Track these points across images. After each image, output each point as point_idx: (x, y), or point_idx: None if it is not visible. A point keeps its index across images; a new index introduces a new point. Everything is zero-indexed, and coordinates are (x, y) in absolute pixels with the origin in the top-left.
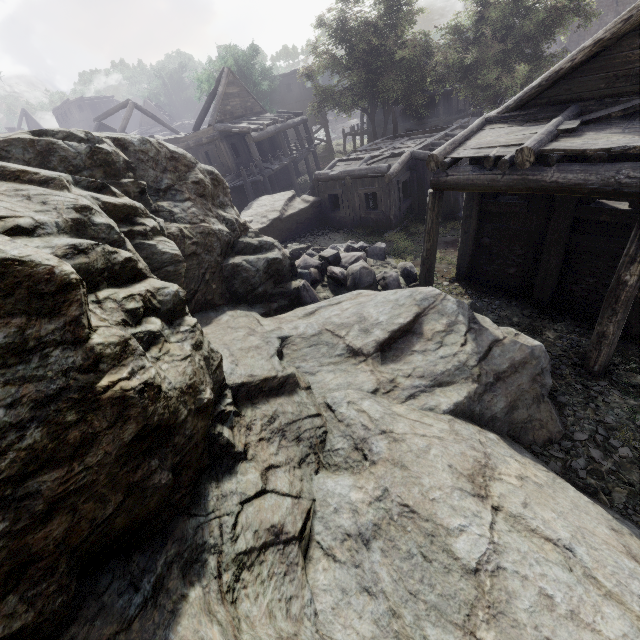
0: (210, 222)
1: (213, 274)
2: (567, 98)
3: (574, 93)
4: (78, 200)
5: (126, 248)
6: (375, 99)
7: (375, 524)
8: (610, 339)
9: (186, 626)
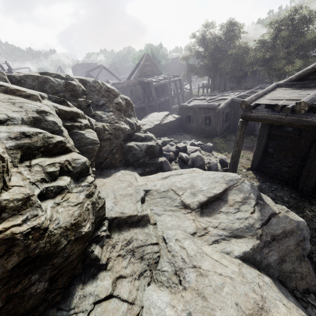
0: (120, 123)
1: (117, 150)
2: None
3: None
4: (41, 107)
5: (62, 135)
6: (216, 72)
7: None
8: None
9: None
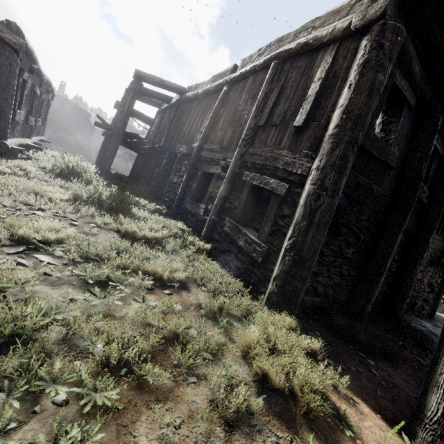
0: None
1: None
2: None
3: None
4: None
5: None
6: None
7: None
8: None
9: None
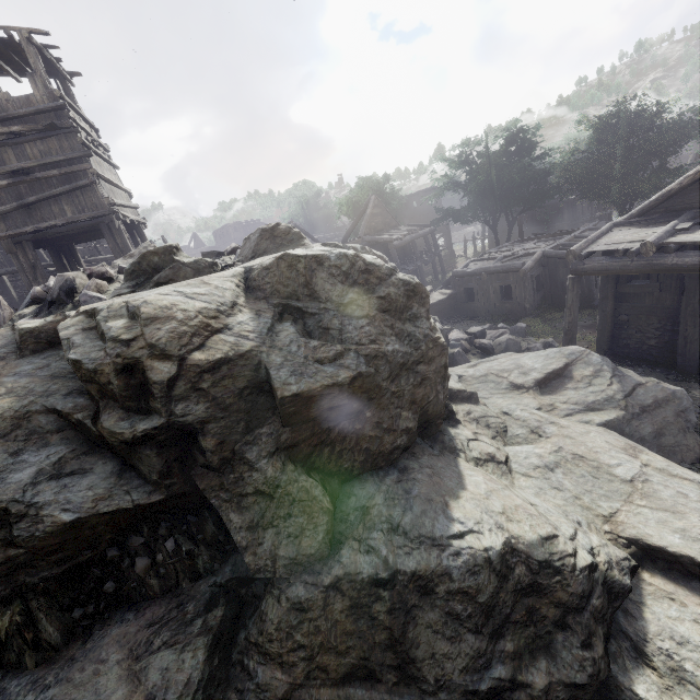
0: None
1: None
2: (681, 207)
3: (686, 204)
4: None
5: None
6: (498, 210)
7: (556, 462)
8: None
9: (463, 464)
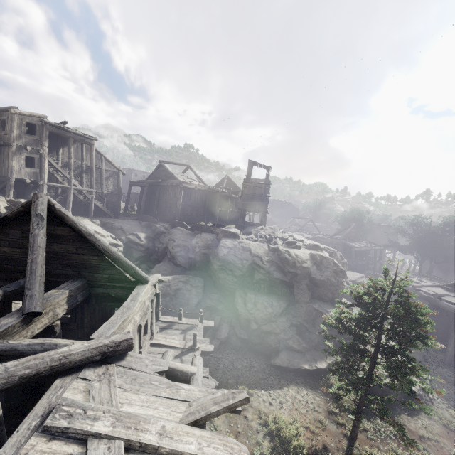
0: None
1: None
2: None
3: None
4: None
5: None
6: (426, 255)
7: None
8: (449, 352)
9: None
